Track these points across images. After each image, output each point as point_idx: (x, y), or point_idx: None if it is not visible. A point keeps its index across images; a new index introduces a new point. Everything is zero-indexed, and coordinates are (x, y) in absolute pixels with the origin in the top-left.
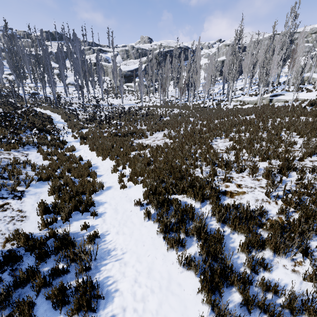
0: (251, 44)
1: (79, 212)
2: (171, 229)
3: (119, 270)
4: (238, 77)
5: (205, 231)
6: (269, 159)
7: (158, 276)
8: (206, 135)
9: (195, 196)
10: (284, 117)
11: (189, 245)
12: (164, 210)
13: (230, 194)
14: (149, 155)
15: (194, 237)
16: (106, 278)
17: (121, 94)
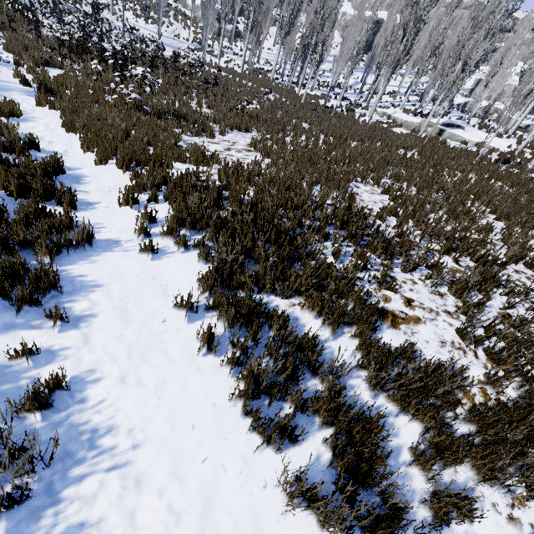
0: (442, 3)
1: (10, 306)
2: (265, 390)
3: (120, 502)
4: (404, 64)
5: (347, 410)
6: (456, 253)
7: (227, 527)
8: (340, 168)
9: (322, 311)
10: (469, 172)
11: (303, 436)
12: (249, 334)
13: (391, 319)
14: (218, 182)
15: (316, 416)
16: (76, 529)
17: (157, 13)
